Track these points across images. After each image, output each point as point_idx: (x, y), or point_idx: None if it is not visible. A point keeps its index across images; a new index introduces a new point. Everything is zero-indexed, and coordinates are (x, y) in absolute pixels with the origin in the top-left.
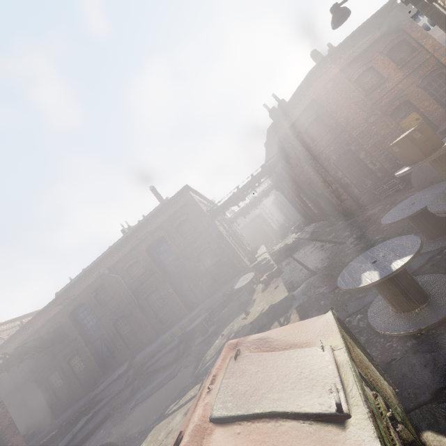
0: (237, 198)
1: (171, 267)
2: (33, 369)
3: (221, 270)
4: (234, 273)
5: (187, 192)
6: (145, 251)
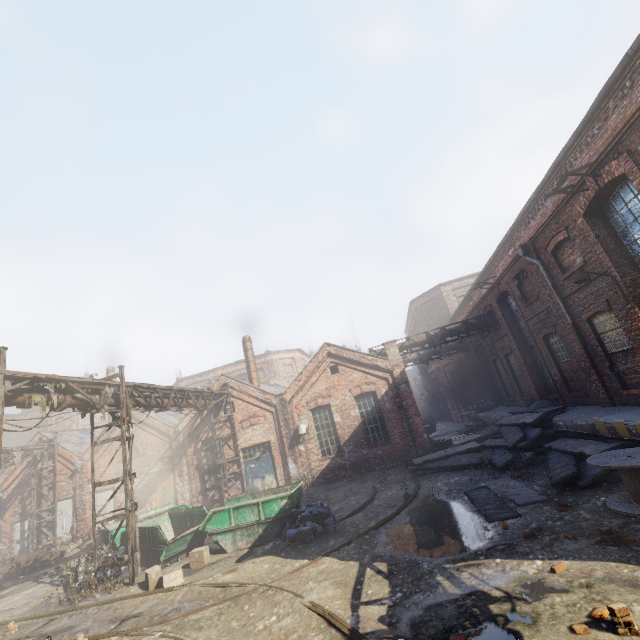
0: None
1: None
2: (482, 345)
3: None
4: None
5: None
6: (581, 215)
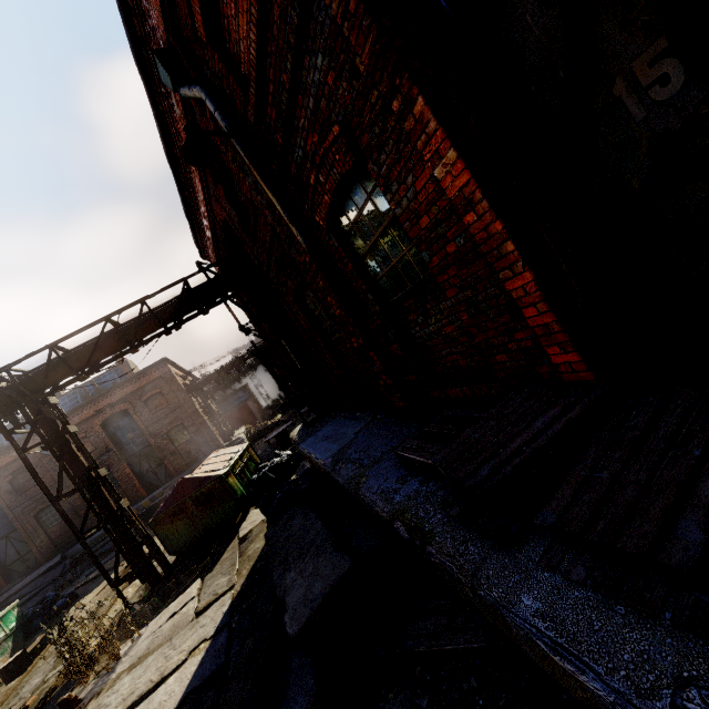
0: (219, 376)
1: (130, 445)
2: None
3: (192, 449)
4: (206, 452)
5: (165, 365)
6: (99, 425)
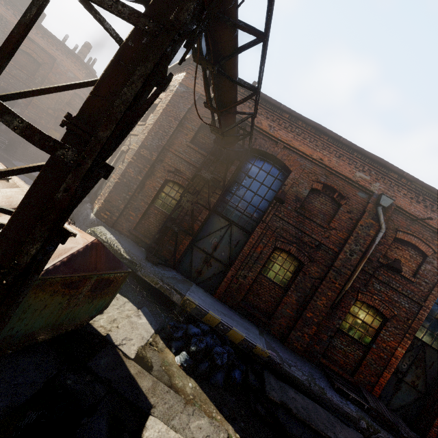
0: None
1: None
2: None
3: None
4: None
5: None
6: None
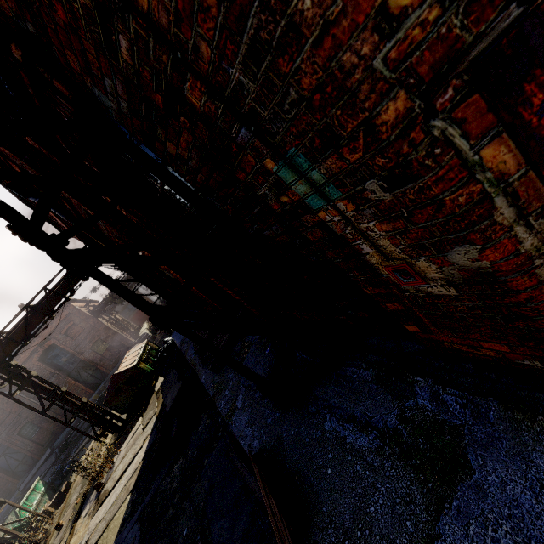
0: (113, 298)
1: (67, 366)
2: None
3: (113, 352)
4: (124, 350)
5: (69, 304)
6: (38, 361)
